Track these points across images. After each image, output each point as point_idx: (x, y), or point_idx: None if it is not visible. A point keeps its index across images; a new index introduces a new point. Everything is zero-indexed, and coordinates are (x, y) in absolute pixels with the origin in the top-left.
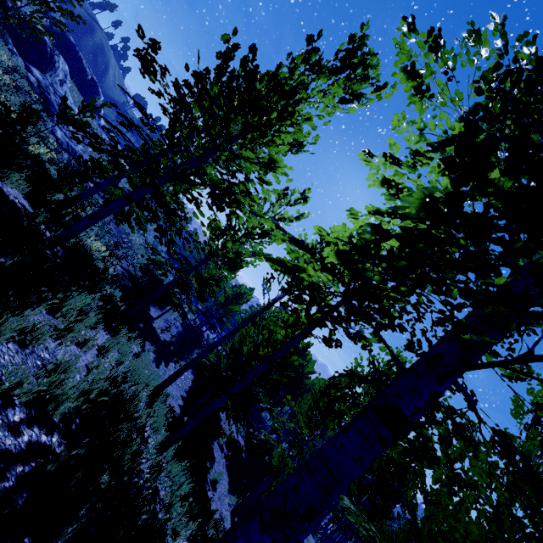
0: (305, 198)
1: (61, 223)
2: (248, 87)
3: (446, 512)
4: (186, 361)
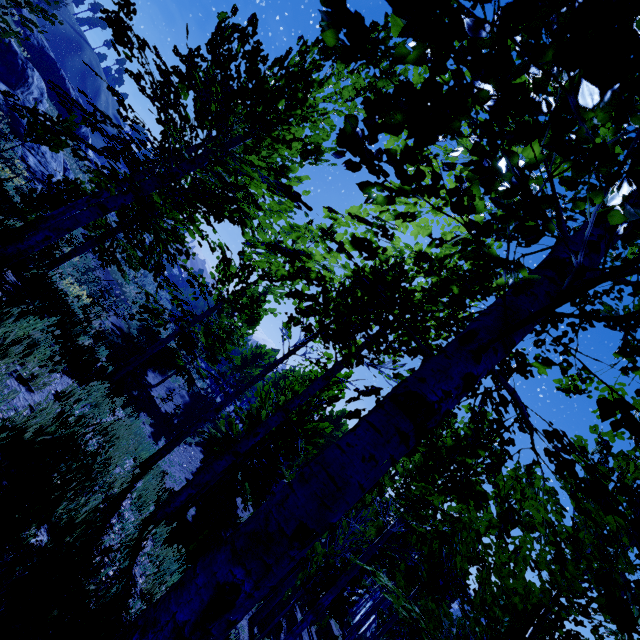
0: (333, 233)
1: None
2: (248, 69)
3: (502, 572)
4: (193, 438)
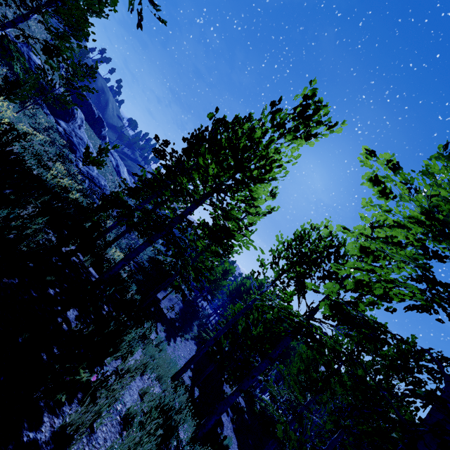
0: (274, 194)
1: (98, 255)
2: (233, 155)
3: None
4: (189, 334)
